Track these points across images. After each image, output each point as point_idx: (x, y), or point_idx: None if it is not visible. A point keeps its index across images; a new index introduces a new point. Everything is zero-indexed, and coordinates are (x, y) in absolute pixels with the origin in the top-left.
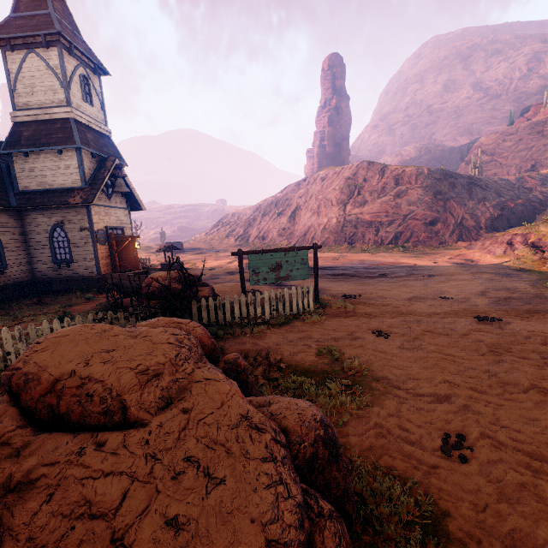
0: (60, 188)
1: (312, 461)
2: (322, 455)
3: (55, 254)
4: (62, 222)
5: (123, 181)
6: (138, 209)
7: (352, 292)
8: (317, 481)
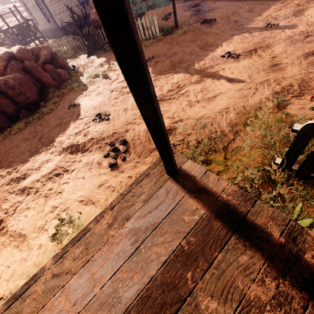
0: None
1: (0, 87)
2: (3, 87)
3: None
4: None
5: None
6: None
7: (220, 15)
8: (4, 91)
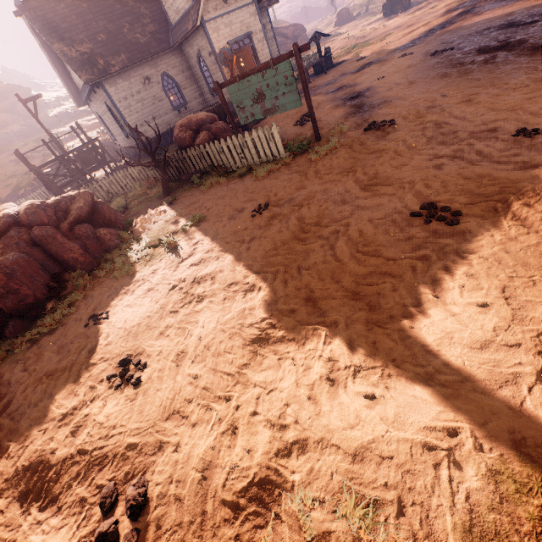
0: (184, 13)
1: None
2: None
3: (208, 85)
4: (199, 50)
5: None
6: None
7: (402, 112)
8: None
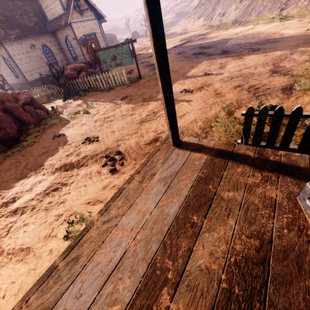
0: (58, 16)
1: None
2: None
3: (71, 54)
4: (67, 36)
5: (83, 1)
6: (102, 17)
7: (171, 70)
8: None
